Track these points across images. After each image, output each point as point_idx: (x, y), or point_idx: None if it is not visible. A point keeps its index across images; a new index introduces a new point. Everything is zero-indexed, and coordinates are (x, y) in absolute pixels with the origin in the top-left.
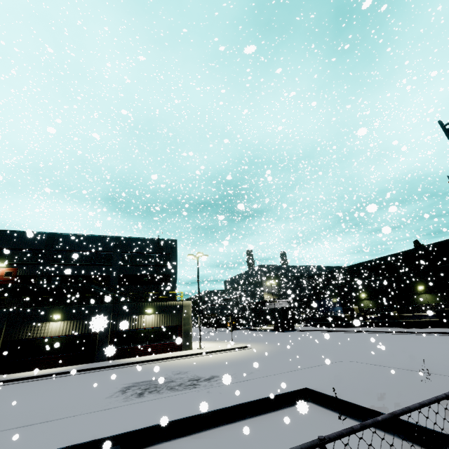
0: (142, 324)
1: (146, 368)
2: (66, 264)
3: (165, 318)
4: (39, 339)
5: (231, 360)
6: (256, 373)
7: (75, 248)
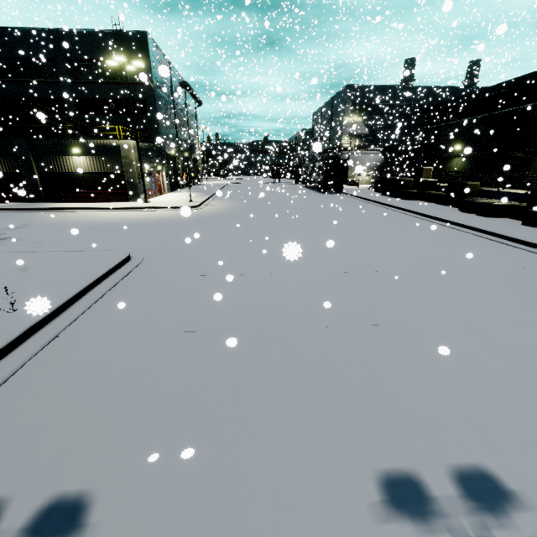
0: (73, 167)
1: (32, 217)
2: (5, 80)
3: (100, 162)
4: None
5: (110, 221)
6: (35, 244)
7: (4, 54)
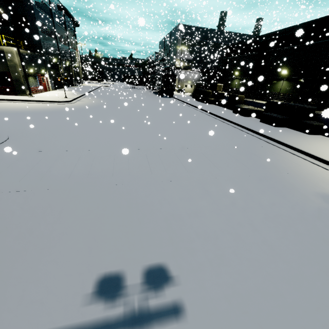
0: None
1: None
2: None
3: None
4: None
5: None
6: None
7: None
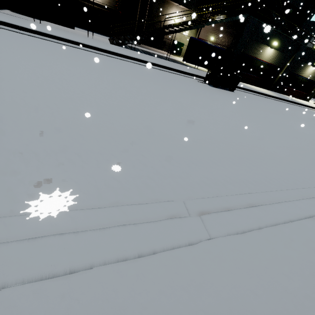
0: (304, 73)
1: None
2: None
3: None
4: (255, 60)
5: None
6: None
7: None
